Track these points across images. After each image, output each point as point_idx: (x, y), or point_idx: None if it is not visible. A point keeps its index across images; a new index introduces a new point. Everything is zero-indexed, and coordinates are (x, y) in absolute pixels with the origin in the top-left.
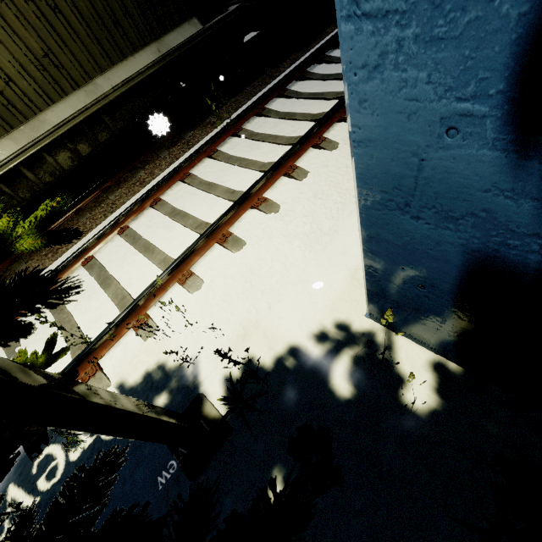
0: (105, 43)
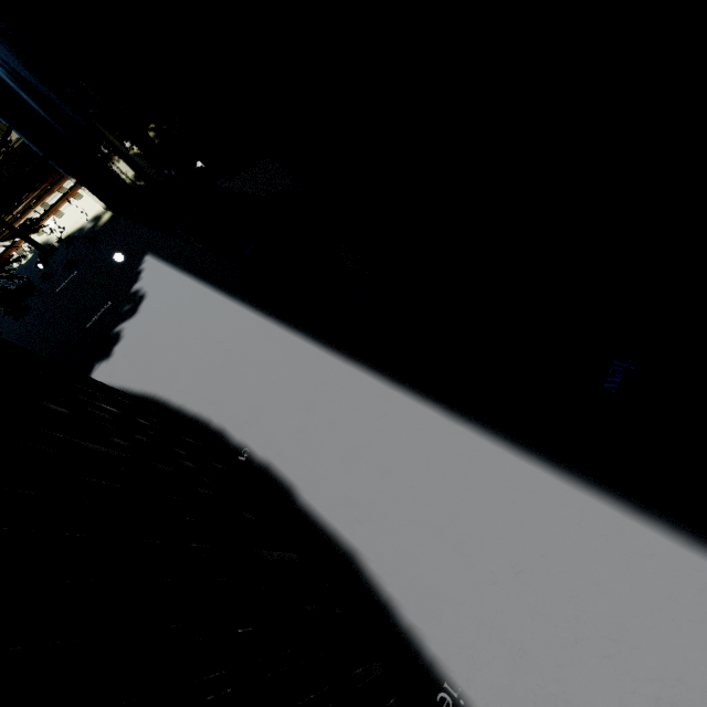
0: None
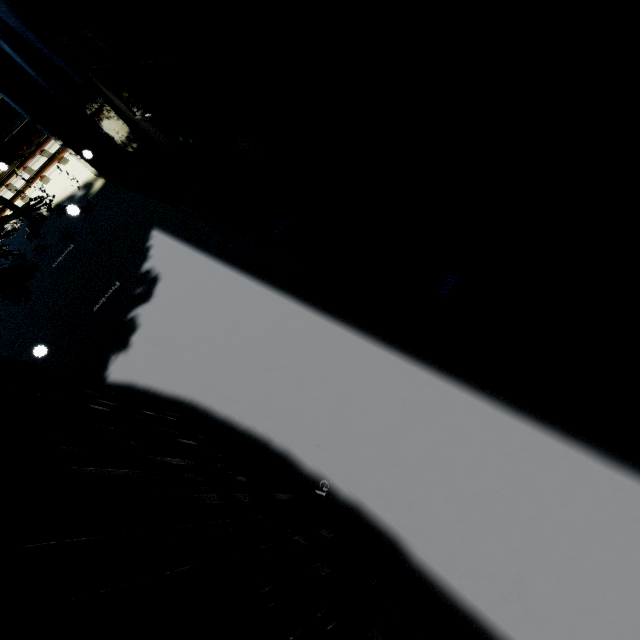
0: None
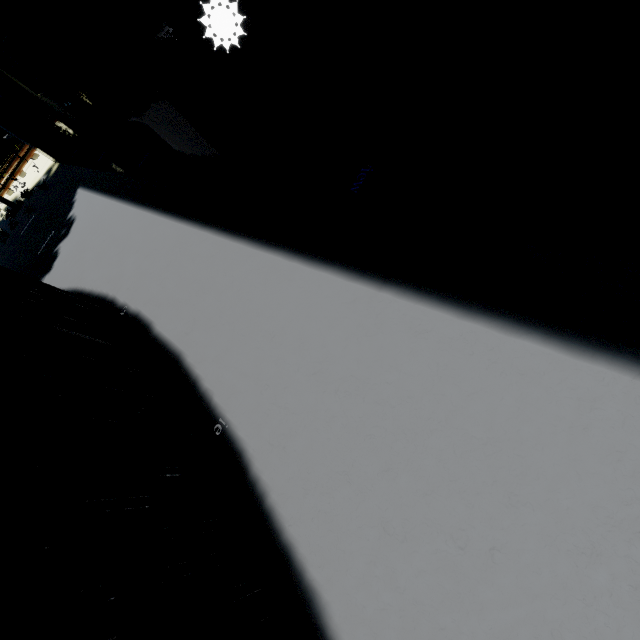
0: None
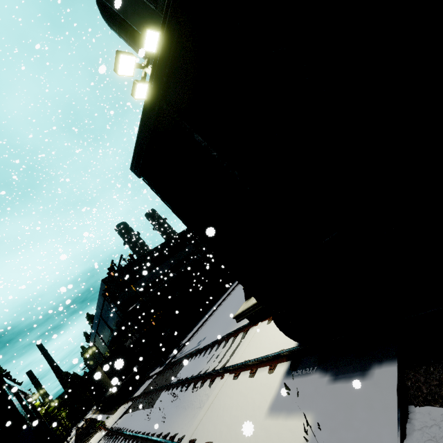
0: None
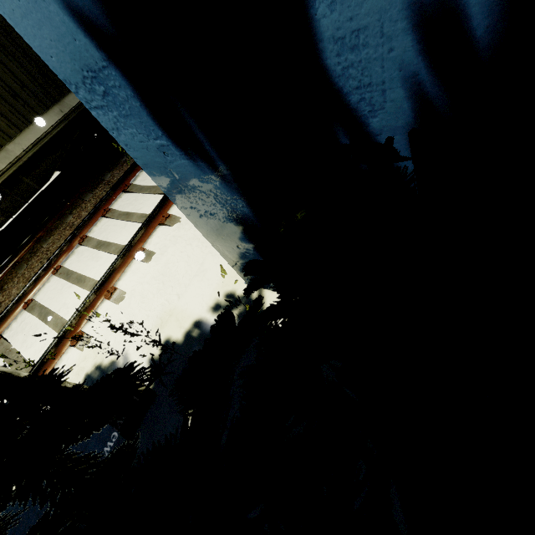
0: (9, 115)
